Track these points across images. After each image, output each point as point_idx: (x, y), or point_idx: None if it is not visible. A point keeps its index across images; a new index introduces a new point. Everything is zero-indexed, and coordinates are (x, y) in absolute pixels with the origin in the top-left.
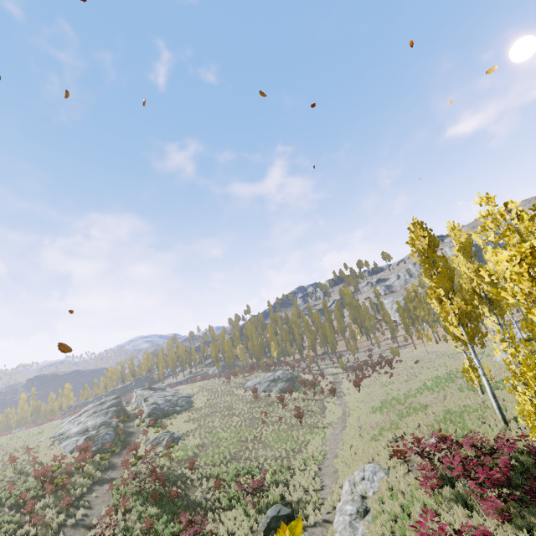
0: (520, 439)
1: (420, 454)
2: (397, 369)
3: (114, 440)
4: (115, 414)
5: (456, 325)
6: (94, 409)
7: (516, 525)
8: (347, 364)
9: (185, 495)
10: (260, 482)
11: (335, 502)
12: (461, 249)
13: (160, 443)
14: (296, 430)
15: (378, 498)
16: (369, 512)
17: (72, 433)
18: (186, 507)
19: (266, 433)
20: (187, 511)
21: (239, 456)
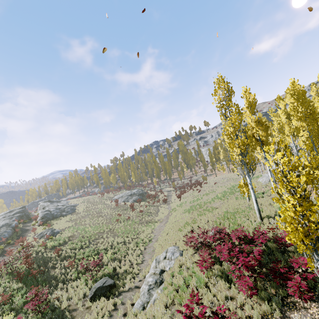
0: (269, 230)
1: (202, 243)
2: (204, 188)
3: (12, 235)
4: (19, 218)
5: (238, 154)
6: (4, 216)
7: (260, 296)
8: (177, 185)
9: (47, 272)
10: (97, 263)
11: (146, 273)
12: (248, 106)
13: (43, 236)
14: (138, 224)
15: (171, 273)
16: (163, 282)
17: None
18: (43, 281)
19: (118, 227)
20: (39, 286)
21: (95, 243)
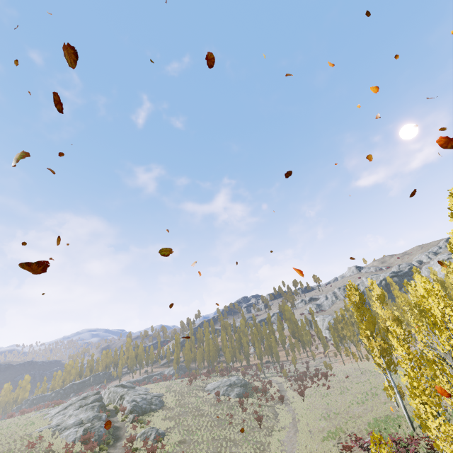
0: (422, 439)
1: (362, 447)
2: (331, 382)
3: (105, 433)
4: (100, 408)
5: (378, 356)
6: (79, 403)
7: None
8: (288, 374)
9: None
10: None
11: None
12: (377, 299)
13: (148, 437)
14: (258, 432)
15: None
16: None
17: (68, 424)
18: None
19: (233, 433)
20: None
21: (217, 452)
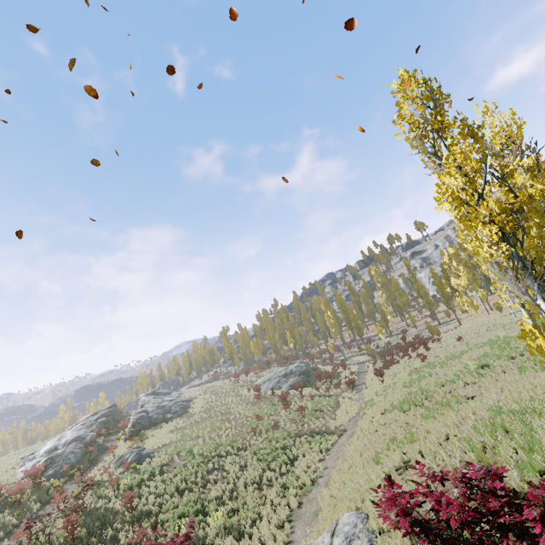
0: None
1: (423, 529)
2: (434, 350)
3: (83, 458)
4: (102, 425)
5: (495, 240)
6: (83, 421)
7: None
8: (376, 350)
9: None
10: (177, 544)
11: None
12: (501, 141)
13: (124, 463)
14: (293, 439)
15: None
16: None
17: (41, 452)
18: None
19: (255, 444)
20: None
21: (205, 481)
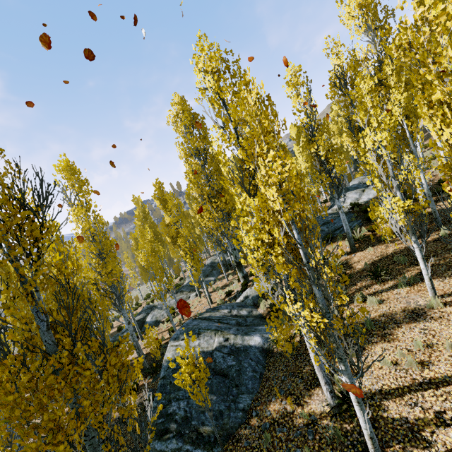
0: None
1: None
2: None
3: None
4: None
5: None
6: None
7: None
8: None
9: None
10: None
11: None
12: None
13: None
14: None
15: None
16: None
17: None
18: None
19: None
20: None
21: None
